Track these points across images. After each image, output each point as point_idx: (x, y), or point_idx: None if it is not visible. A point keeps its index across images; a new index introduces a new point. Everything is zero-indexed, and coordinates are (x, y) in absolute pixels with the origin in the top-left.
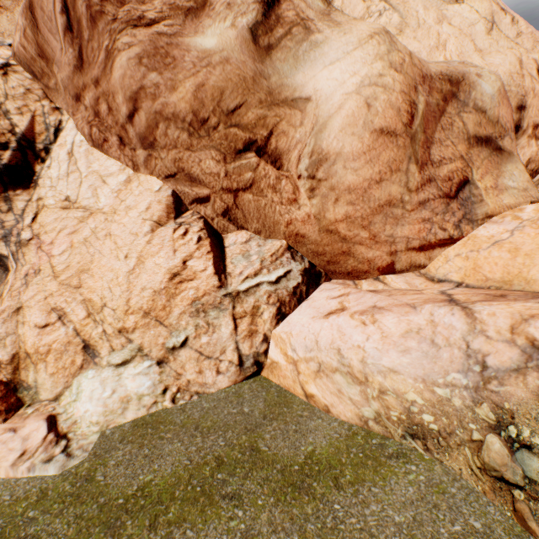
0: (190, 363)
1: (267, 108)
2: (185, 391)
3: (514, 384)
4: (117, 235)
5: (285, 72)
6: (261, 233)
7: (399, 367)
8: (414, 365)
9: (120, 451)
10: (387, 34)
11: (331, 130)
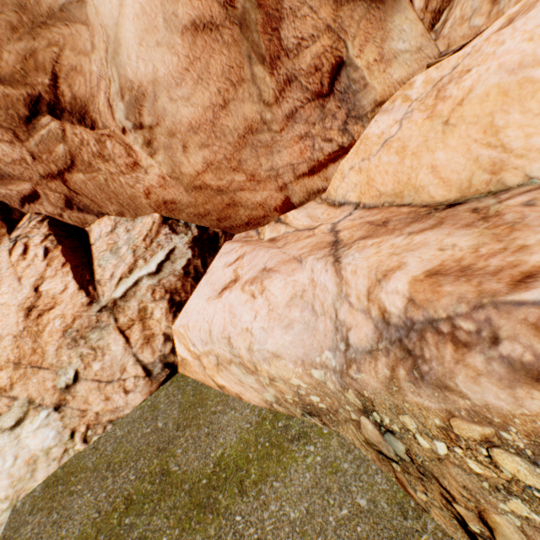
0: (93, 394)
1: (29, 35)
2: (96, 425)
3: (368, 371)
4: None
5: None
6: (125, 214)
7: (282, 350)
8: (296, 344)
9: (29, 526)
10: None
11: (128, 48)
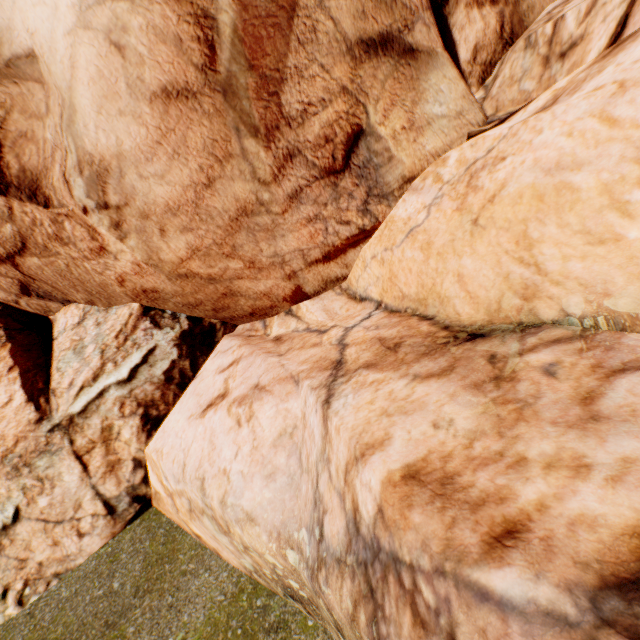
0: (37, 537)
1: None
2: (38, 580)
3: (334, 590)
4: None
5: None
6: (96, 303)
7: (258, 510)
8: (275, 505)
9: None
10: None
11: (84, 116)
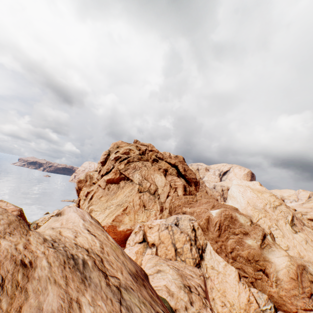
0: None
1: (263, 261)
2: None
3: None
4: (229, 282)
5: (265, 253)
6: (260, 291)
7: None
8: None
9: None
10: (288, 255)
11: (280, 273)
